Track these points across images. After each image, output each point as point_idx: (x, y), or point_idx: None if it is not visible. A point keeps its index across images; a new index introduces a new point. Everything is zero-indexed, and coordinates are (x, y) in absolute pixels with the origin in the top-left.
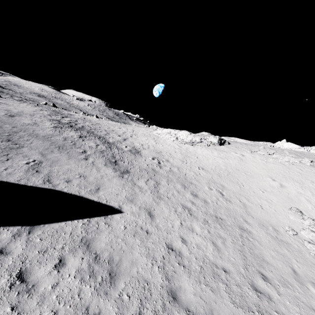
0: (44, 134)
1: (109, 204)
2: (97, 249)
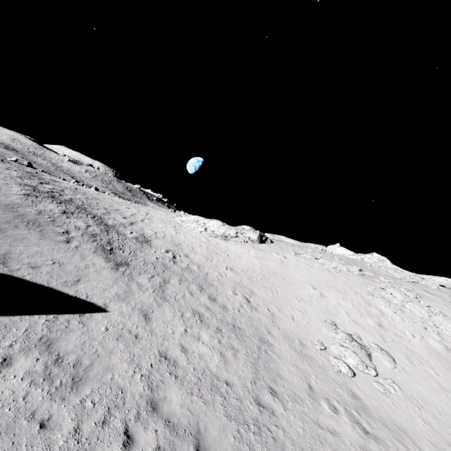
0: (8, 202)
1: (90, 300)
2: (61, 350)
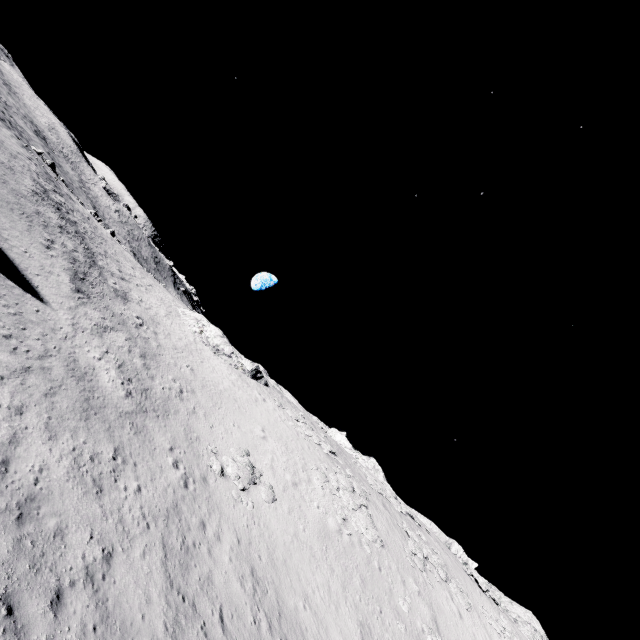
0: (16, 188)
1: (38, 290)
2: (0, 294)
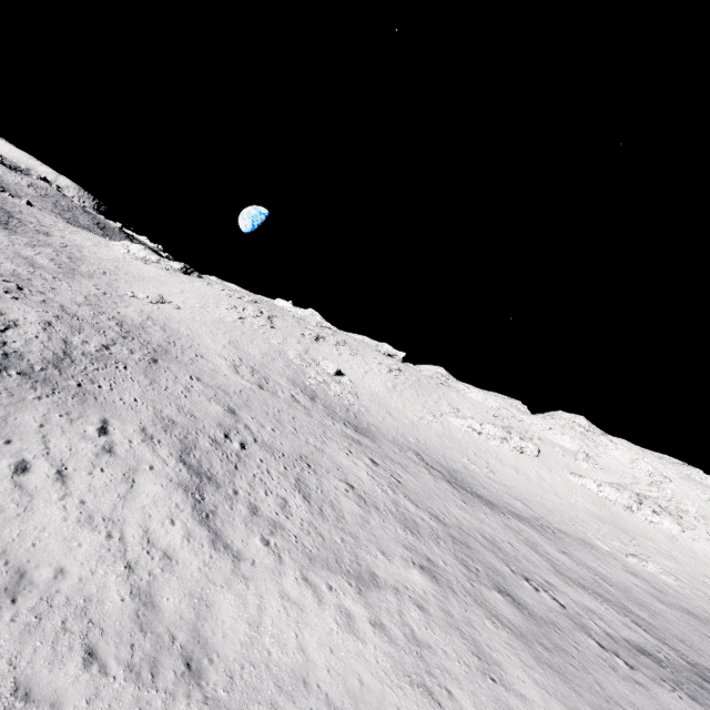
0: None
1: None
2: None
